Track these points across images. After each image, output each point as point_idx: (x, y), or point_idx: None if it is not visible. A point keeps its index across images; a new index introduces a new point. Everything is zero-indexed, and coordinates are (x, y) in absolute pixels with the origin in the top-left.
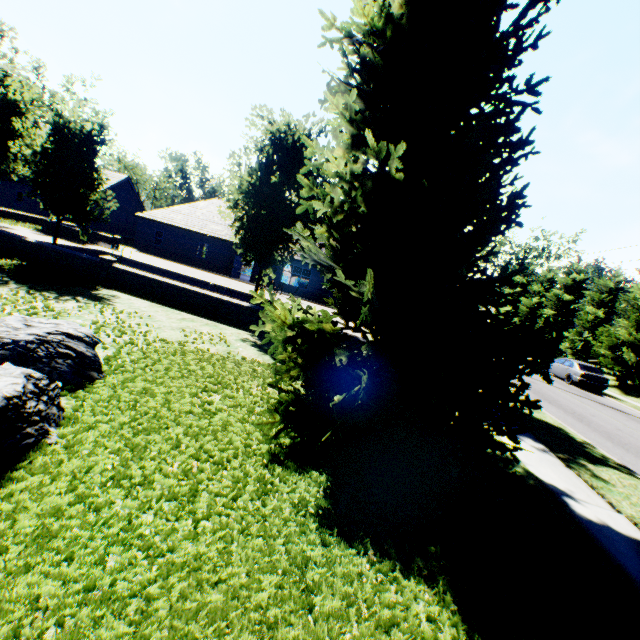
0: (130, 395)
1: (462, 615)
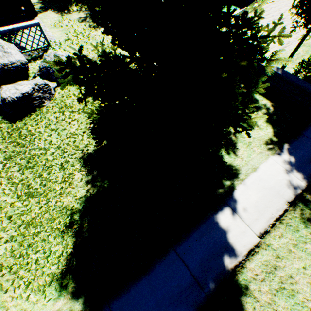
0: (77, 90)
1: (87, 197)
